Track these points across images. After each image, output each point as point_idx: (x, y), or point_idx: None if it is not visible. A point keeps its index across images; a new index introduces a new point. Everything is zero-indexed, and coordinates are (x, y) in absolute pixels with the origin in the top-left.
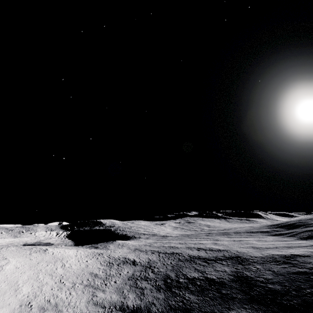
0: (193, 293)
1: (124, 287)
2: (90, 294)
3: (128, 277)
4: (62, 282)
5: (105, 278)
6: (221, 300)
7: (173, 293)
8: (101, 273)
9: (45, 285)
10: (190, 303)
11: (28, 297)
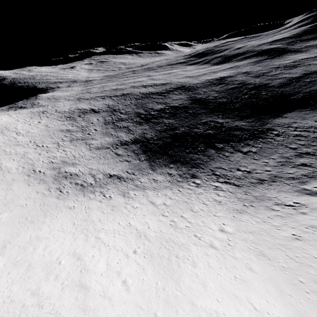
0: (169, 118)
1: (109, 131)
2: (84, 145)
3: (103, 123)
4: (42, 146)
5: (81, 130)
6: (192, 117)
7: (154, 122)
8: (72, 128)
9: (27, 154)
10: (172, 125)
11: (25, 168)
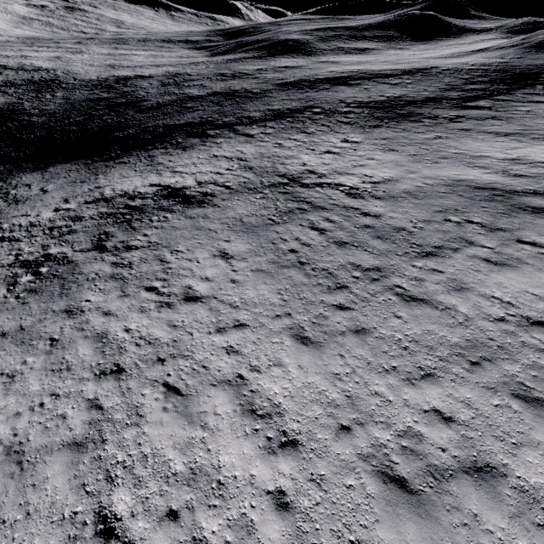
0: None
1: None
2: None
3: None
4: None
5: None
6: None
7: None
8: None
9: None
10: None
11: None
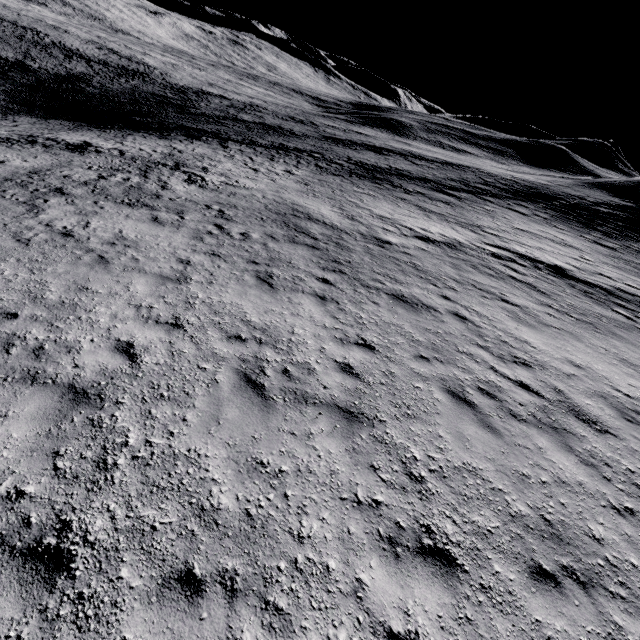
0: None
1: None
2: None
3: None
4: None
5: None
6: None
7: None
8: None
9: None
10: None
11: None
